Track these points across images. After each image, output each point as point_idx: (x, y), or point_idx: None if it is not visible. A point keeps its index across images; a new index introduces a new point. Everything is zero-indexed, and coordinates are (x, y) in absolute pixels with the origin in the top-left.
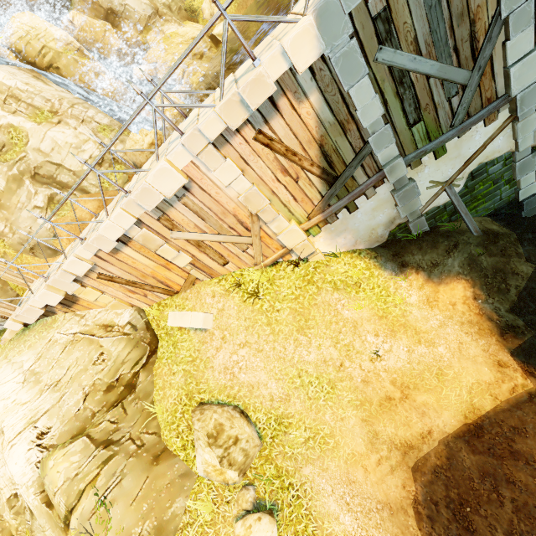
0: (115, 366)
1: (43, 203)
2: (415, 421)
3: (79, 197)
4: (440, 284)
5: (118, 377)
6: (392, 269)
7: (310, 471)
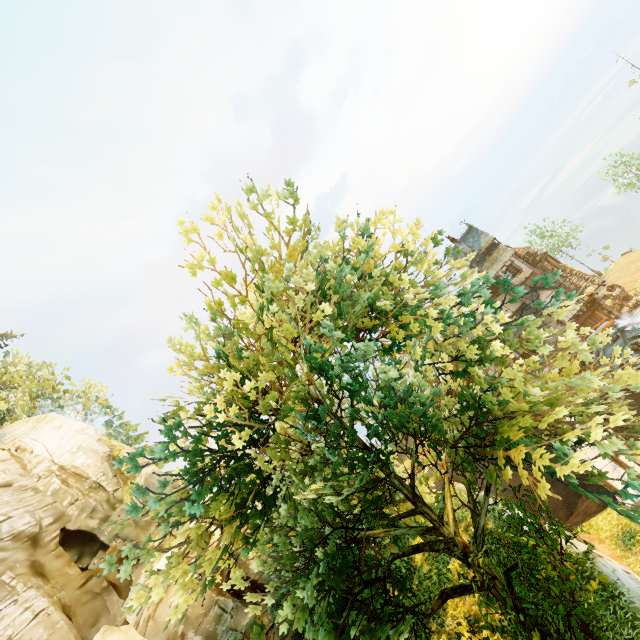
0: None
1: None
2: None
3: None
4: None
5: None
6: None
7: None
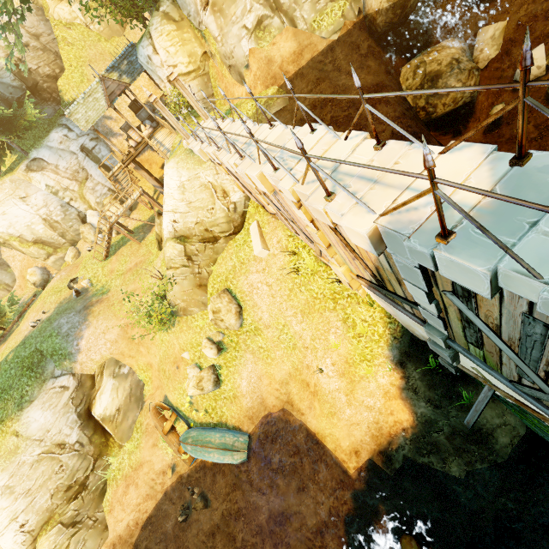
0: (214, 222)
1: (252, 26)
2: (304, 404)
3: (286, 28)
4: (402, 399)
5: (212, 230)
6: (394, 355)
7: (249, 357)
